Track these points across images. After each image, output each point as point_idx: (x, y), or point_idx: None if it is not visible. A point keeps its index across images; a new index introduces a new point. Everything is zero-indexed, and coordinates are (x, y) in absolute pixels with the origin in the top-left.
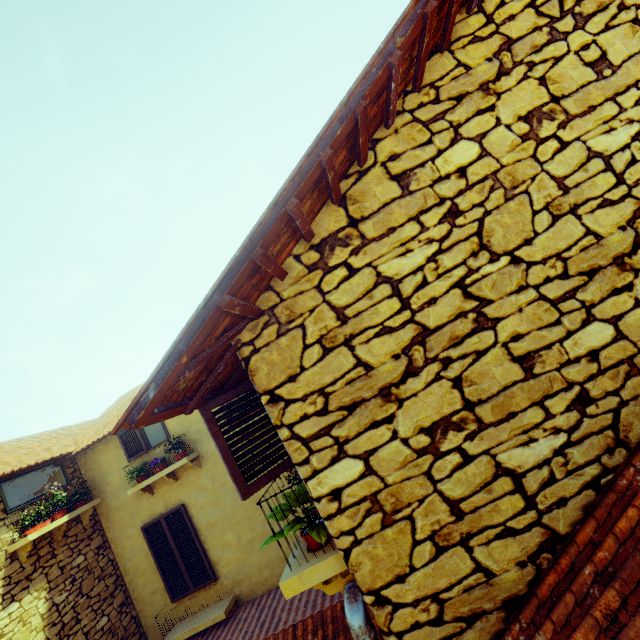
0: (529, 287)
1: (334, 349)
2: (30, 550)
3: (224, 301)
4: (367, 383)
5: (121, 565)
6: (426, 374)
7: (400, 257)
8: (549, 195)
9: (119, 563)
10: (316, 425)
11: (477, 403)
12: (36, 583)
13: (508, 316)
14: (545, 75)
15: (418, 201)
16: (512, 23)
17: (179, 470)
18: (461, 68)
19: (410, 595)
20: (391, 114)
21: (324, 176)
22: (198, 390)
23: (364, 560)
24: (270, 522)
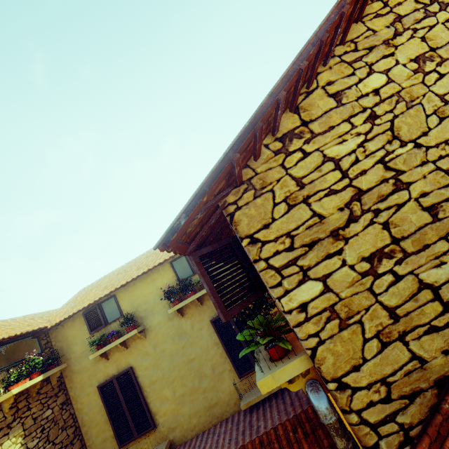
0: (429, 162)
1: (296, 205)
2: (11, 403)
3: (236, 157)
4: (321, 228)
5: (79, 418)
6: (363, 220)
7: (338, 145)
8: (435, 105)
9: (78, 416)
10: (285, 258)
11: (401, 239)
12: (14, 430)
13: (416, 181)
14: (424, 36)
15: (348, 110)
16: (400, 7)
17: (129, 340)
18: (370, 31)
19: (364, 380)
20: (330, 54)
21: (295, 84)
22: (192, 239)
23: (327, 355)
24: (198, 379)
